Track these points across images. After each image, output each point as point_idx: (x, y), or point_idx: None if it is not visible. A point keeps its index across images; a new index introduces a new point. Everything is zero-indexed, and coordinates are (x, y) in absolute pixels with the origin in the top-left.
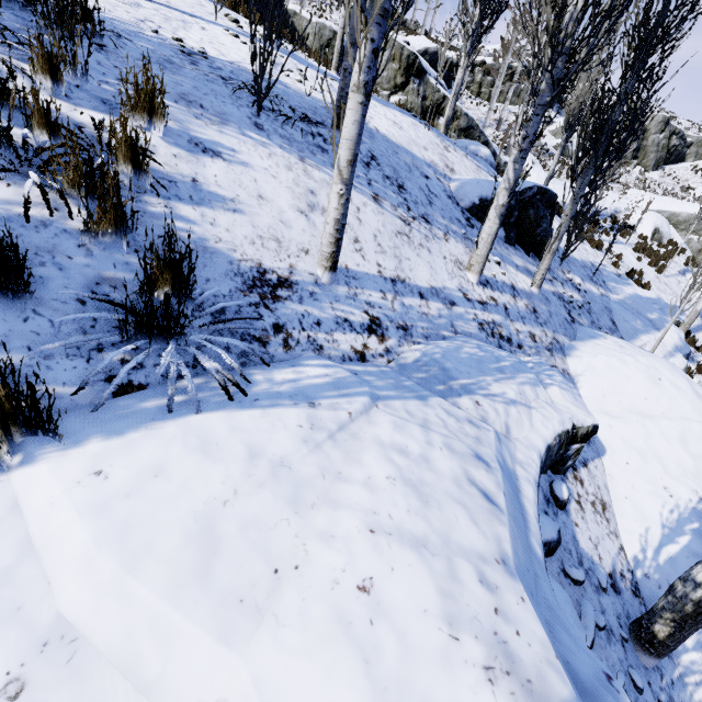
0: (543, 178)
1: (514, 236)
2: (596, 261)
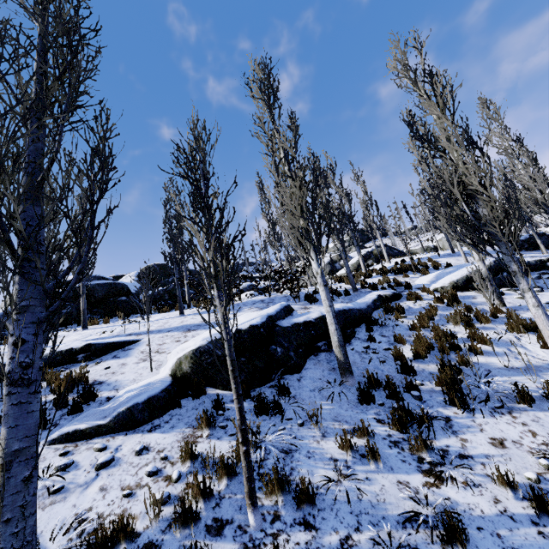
0: None
1: (531, 249)
2: None
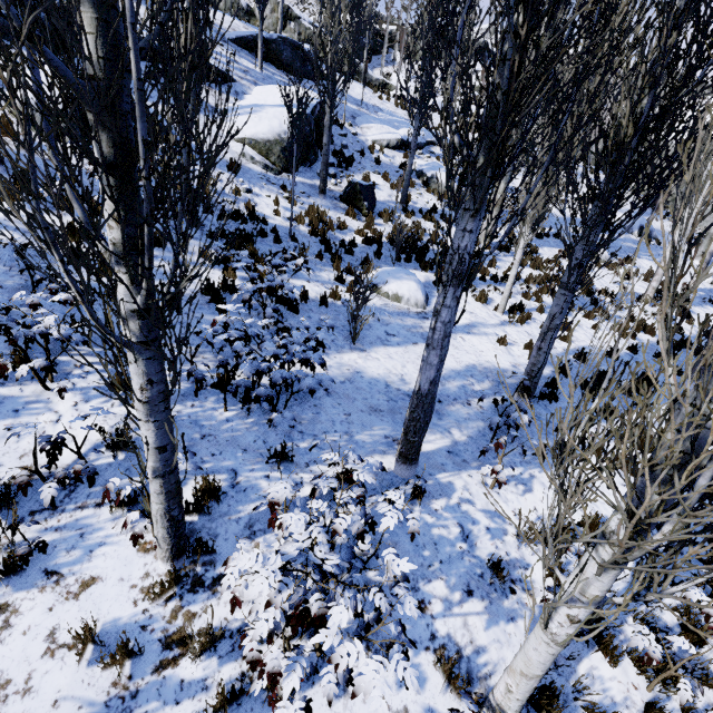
0: (410, 89)
1: (265, 58)
2: (385, 108)
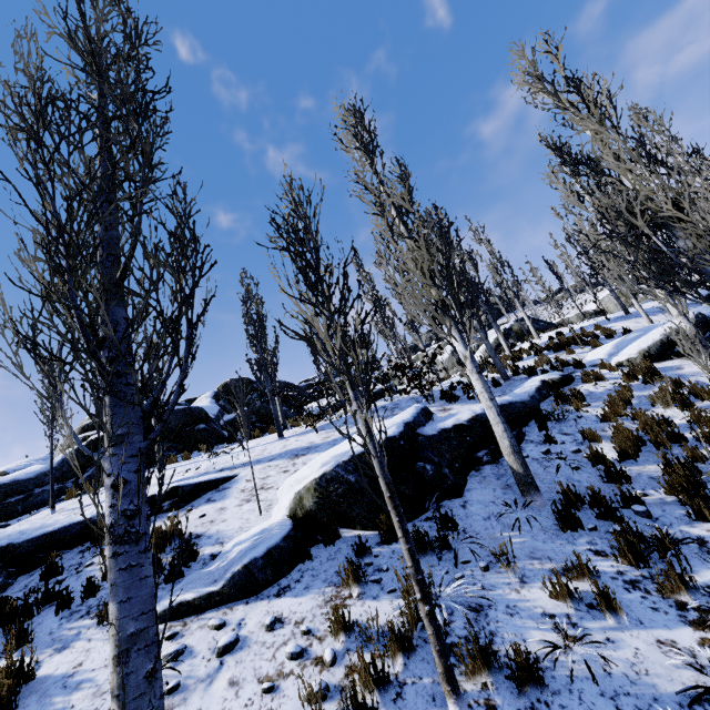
0: None
1: None
2: None
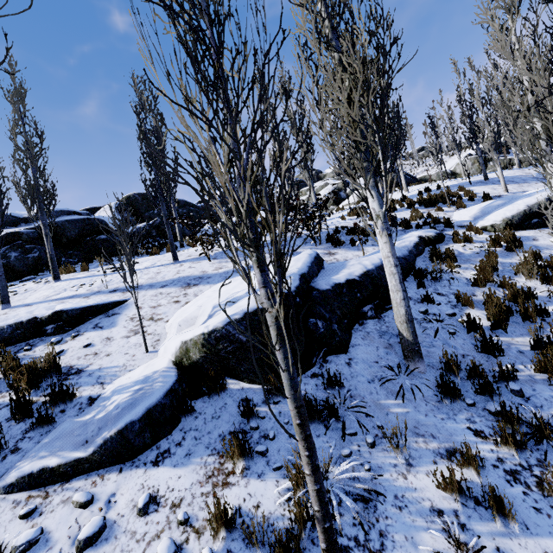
0: None
1: None
2: None
